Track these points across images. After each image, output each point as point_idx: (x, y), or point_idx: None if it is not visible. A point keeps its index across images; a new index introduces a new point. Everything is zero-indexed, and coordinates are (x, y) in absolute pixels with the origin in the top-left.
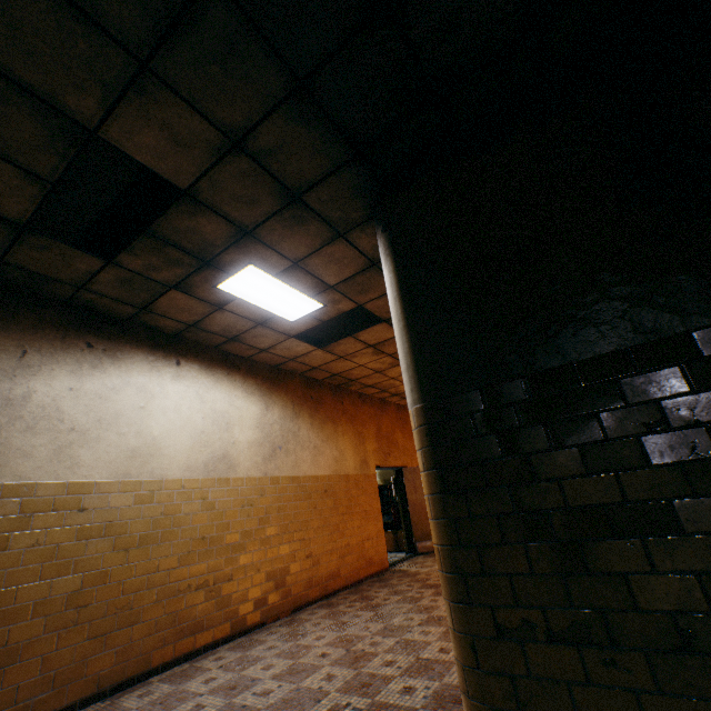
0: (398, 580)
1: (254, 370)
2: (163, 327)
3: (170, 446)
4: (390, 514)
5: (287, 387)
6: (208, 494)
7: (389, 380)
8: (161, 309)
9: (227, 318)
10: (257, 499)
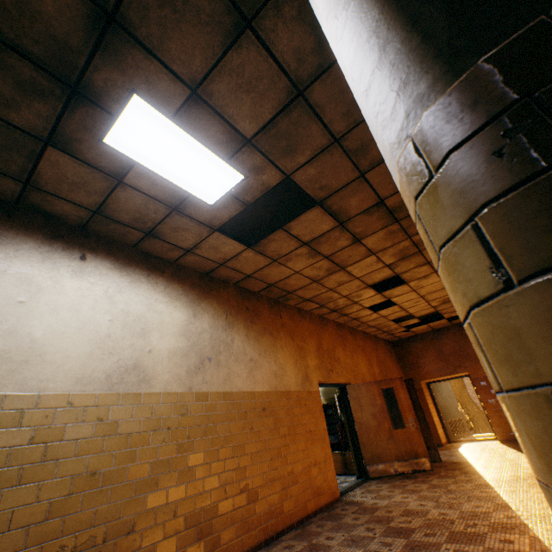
0: (353, 518)
1: (181, 275)
2: (64, 215)
3: (57, 351)
4: (336, 434)
5: (219, 295)
6: (107, 414)
7: (327, 292)
8: (49, 184)
9: (133, 199)
10: (176, 419)
